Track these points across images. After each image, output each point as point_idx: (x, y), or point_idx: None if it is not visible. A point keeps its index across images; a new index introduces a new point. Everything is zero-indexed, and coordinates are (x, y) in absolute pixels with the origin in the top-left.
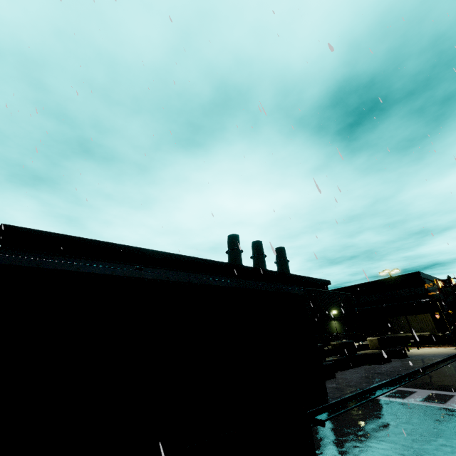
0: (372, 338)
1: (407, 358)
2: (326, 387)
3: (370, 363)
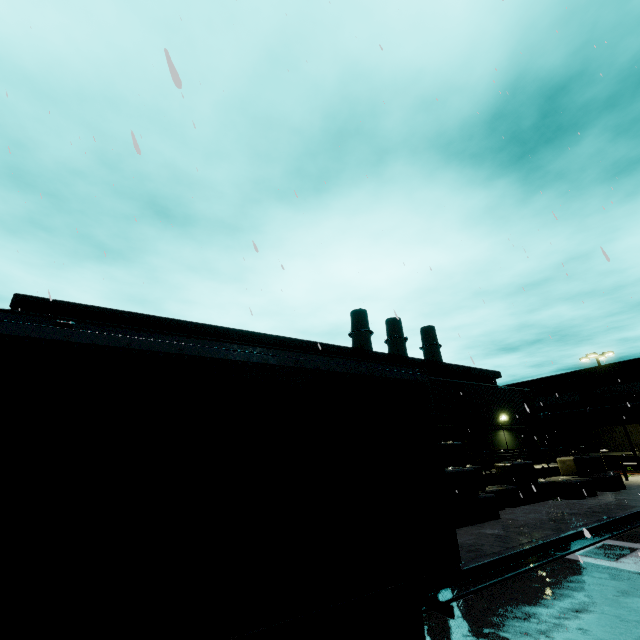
0: (566, 458)
1: (623, 491)
2: (481, 533)
3: (561, 496)
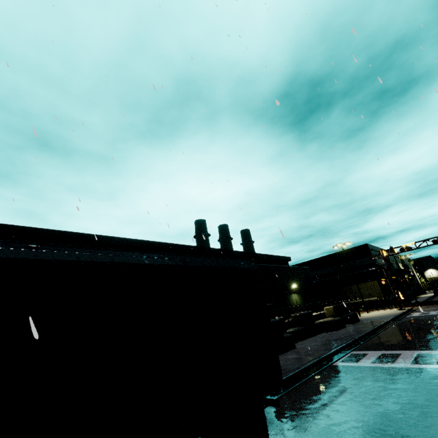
0: (329, 306)
1: (359, 322)
2: (286, 358)
3: (327, 330)
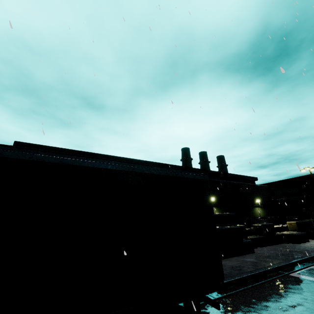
0: (292, 221)
1: None
2: (243, 260)
3: (288, 241)
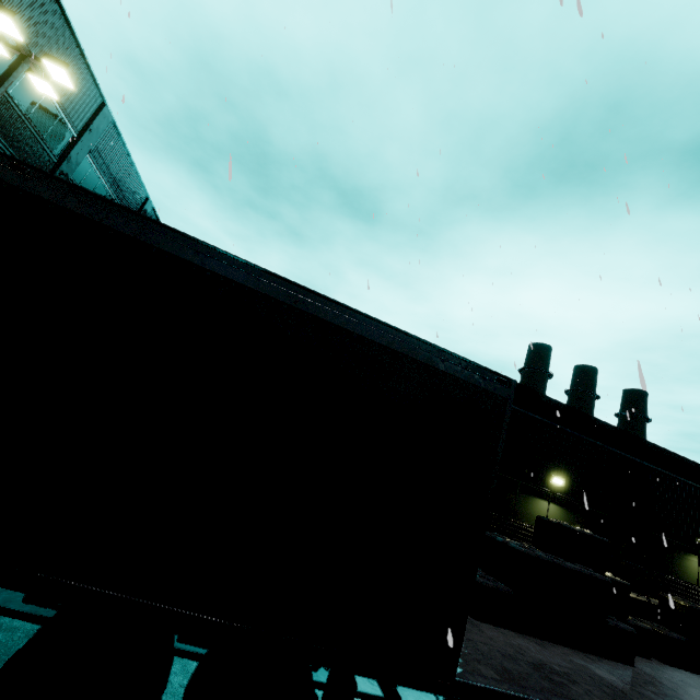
0: None
1: None
2: (585, 668)
3: None
